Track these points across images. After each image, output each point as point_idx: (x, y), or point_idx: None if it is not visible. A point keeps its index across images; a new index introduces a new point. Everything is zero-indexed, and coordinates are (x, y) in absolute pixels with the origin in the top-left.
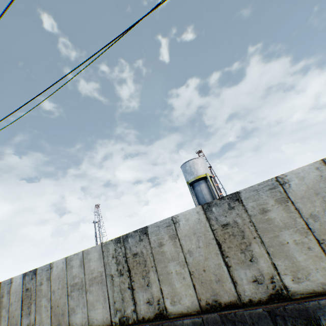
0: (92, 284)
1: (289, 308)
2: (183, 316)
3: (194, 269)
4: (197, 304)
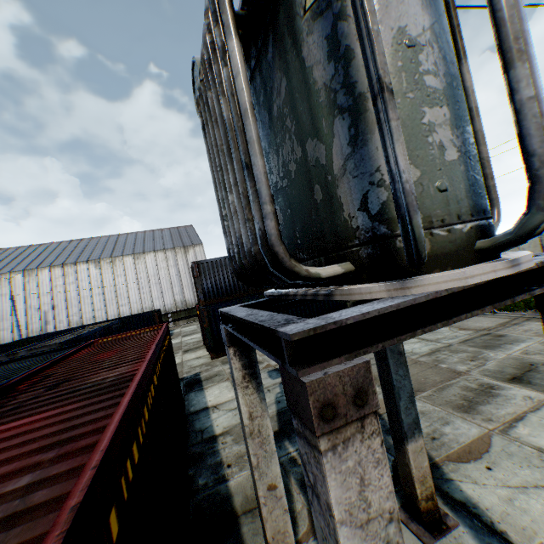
0: None
1: None
2: None
3: None
4: None
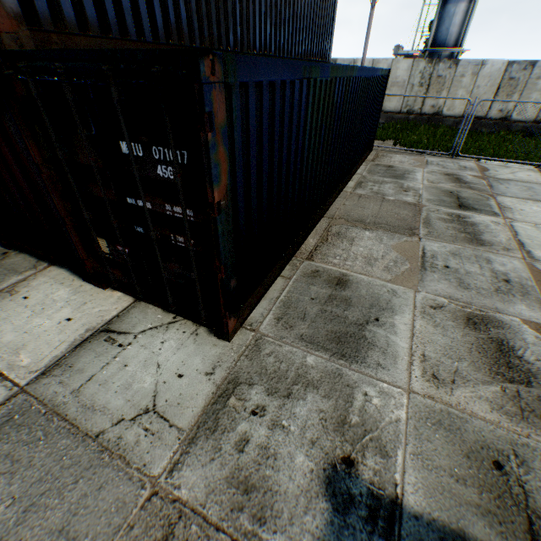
0: (393, 87)
1: (503, 124)
2: (449, 118)
3: (473, 98)
4: (461, 114)
